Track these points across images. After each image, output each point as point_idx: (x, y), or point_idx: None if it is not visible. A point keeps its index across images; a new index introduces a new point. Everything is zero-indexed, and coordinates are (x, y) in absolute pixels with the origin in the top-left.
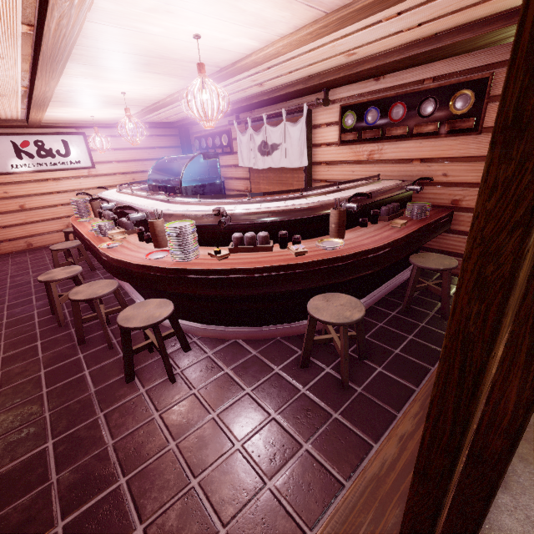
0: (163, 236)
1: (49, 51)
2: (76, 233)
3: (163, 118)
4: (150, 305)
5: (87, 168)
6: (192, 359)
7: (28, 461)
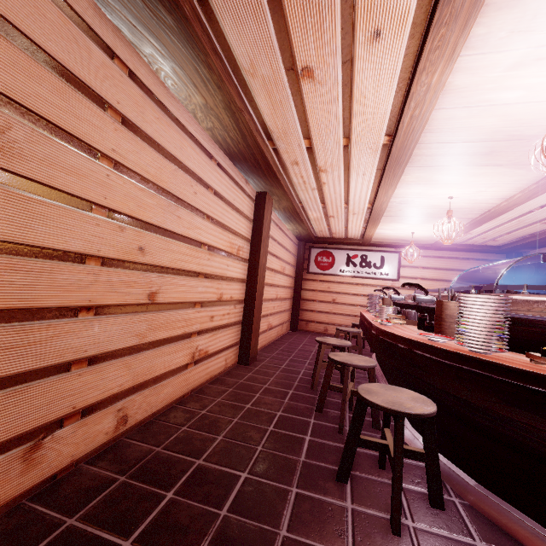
0: (451, 323)
1: (396, 153)
2: (360, 320)
3: (489, 238)
4: (403, 393)
5: (391, 280)
6: (440, 524)
7: (223, 475)
